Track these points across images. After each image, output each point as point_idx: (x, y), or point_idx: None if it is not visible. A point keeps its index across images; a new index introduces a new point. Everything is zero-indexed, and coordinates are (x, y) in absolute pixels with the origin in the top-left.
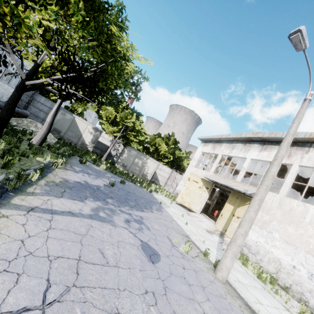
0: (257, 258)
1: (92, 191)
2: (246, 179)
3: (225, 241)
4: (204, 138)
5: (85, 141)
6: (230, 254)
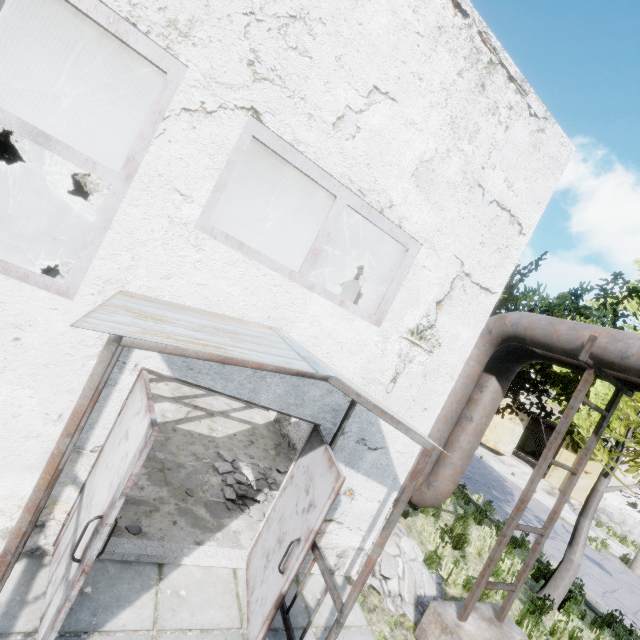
0: (623, 529)
1: (476, 484)
2: None
3: (575, 506)
4: None
5: None
6: None
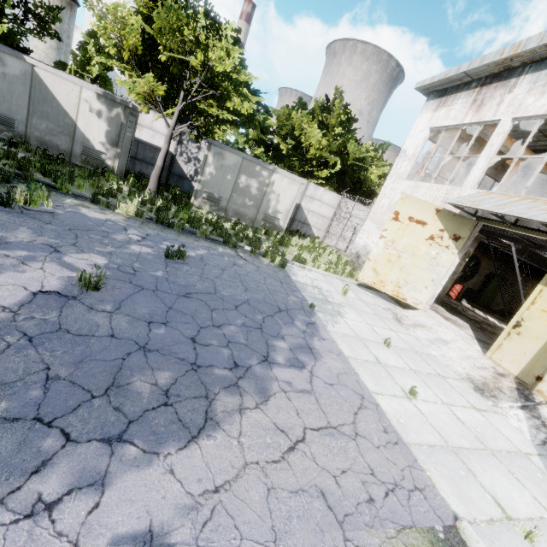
0: None
1: None
2: (545, 197)
3: None
4: (442, 78)
5: (91, 140)
6: None
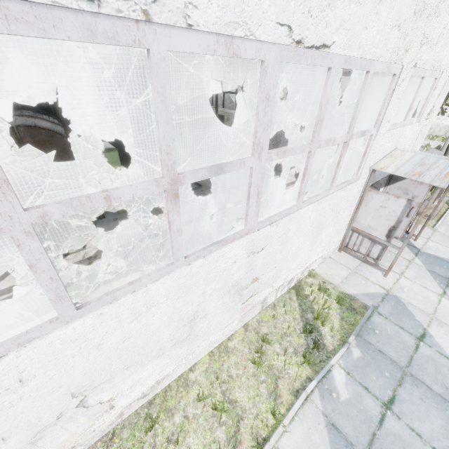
0: (430, 132)
1: None
2: None
3: None
4: None
5: None
6: None
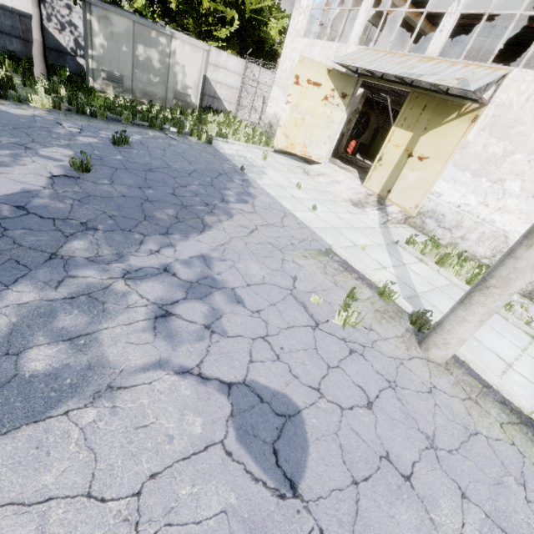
0: (454, 235)
1: None
2: (420, 45)
3: (391, 215)
4: None
5: None
6: (479, 316)
